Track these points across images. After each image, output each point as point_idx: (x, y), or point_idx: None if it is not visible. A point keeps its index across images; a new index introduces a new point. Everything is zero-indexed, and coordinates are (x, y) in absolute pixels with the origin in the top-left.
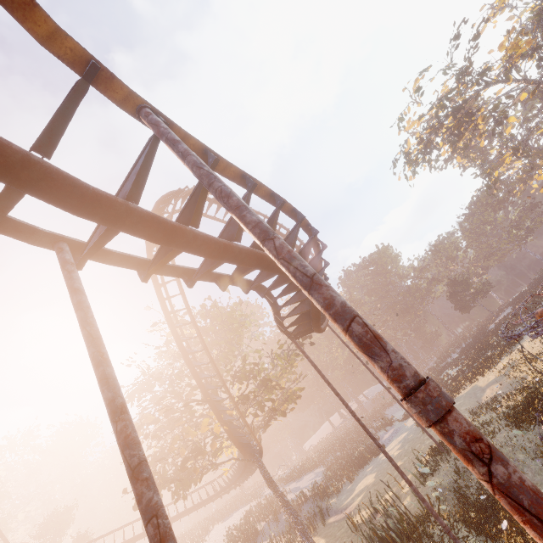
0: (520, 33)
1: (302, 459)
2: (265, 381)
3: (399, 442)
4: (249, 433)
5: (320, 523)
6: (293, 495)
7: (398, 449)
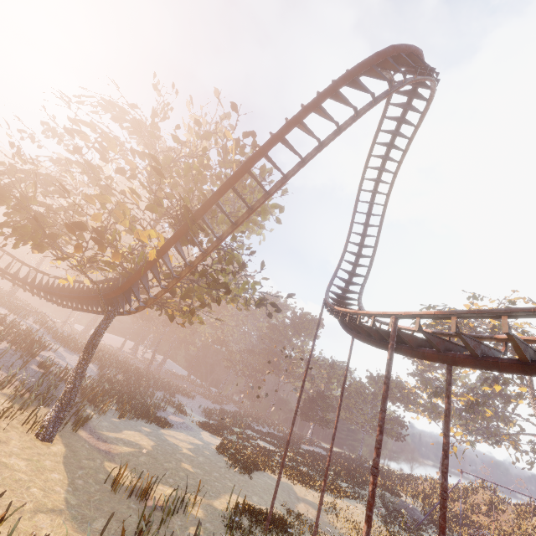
0: None
1: (80, 337)
2: (224, 286)
3: (191, 442)
4: (155, 297)
5: (69, 422)
6: (55, 357)
7: (189, 449)
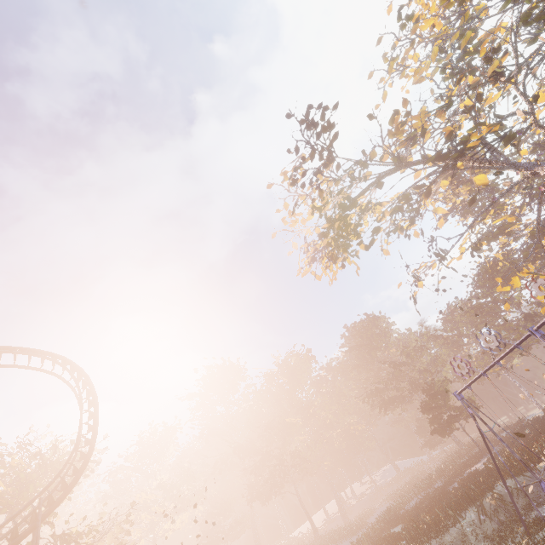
0: (396, 114)
1: None
2: None
3: None
4: None
5: None
6: None
7: None
